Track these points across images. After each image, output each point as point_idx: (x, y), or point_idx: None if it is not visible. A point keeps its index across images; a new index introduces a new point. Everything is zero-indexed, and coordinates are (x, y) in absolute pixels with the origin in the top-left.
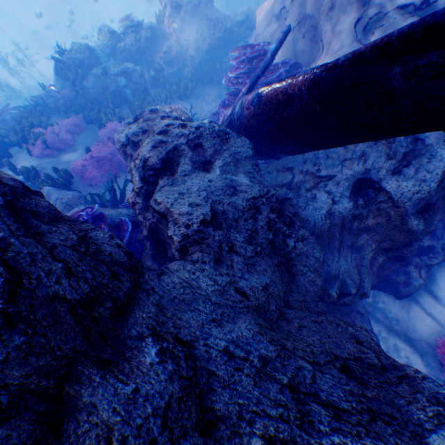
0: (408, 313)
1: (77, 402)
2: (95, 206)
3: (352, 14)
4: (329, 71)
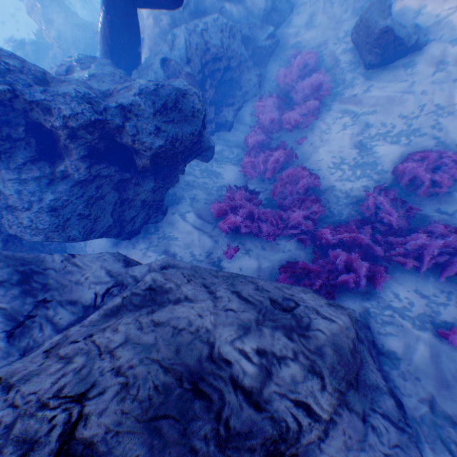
0: (234, 136)
1: (51, 78)
2: None
3: None
4: (102, 1)
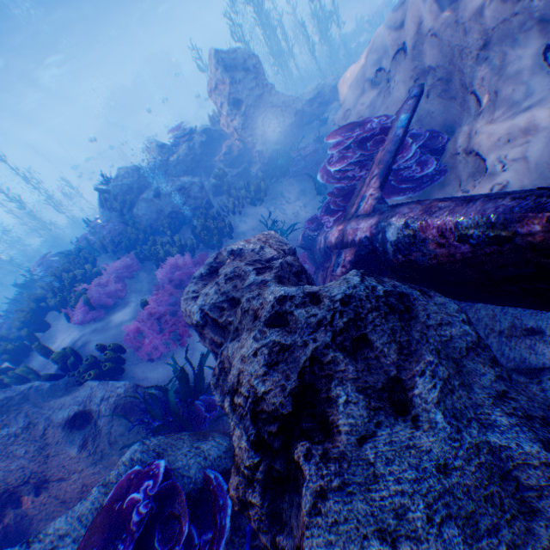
0: None
1: None
2: (160, 470)
3: (534, 42)
4: None
